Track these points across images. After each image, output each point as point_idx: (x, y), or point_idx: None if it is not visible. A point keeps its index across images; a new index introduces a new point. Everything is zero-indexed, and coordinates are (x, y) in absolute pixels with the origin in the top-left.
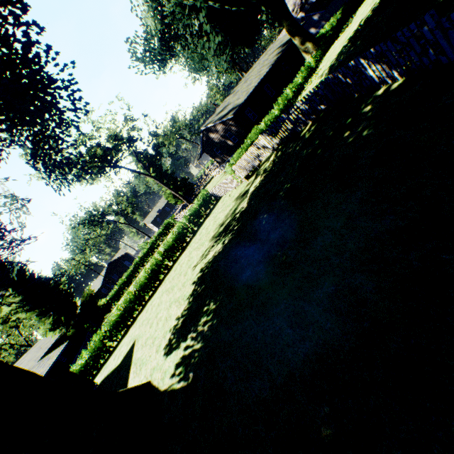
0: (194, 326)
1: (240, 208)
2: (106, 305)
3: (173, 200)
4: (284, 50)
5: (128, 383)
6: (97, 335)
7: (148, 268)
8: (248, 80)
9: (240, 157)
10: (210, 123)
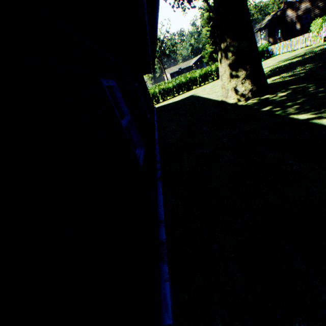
0: (287, 72)
1: (318, 49)
2: None
3: (206, 60)
4: None
5: (204, 97)
6: None
7: (203, 71)
8: None
9: None
10: None
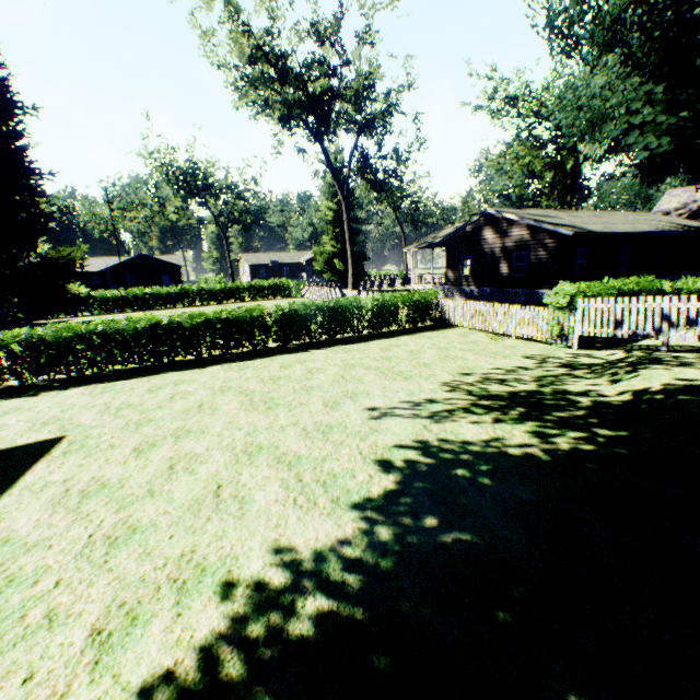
0: None
1: (581, 387)
2: (78, 299)
3: (320, 265)
4: (688, 230)
5: None
6: (12, 328)
7: (232, 312)
8: (604, 218)
9: (604, 296)
10: (512, 214)
